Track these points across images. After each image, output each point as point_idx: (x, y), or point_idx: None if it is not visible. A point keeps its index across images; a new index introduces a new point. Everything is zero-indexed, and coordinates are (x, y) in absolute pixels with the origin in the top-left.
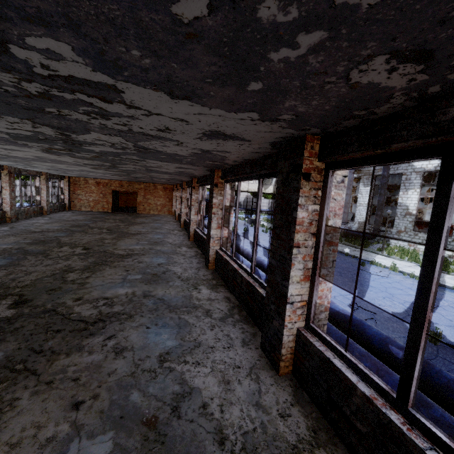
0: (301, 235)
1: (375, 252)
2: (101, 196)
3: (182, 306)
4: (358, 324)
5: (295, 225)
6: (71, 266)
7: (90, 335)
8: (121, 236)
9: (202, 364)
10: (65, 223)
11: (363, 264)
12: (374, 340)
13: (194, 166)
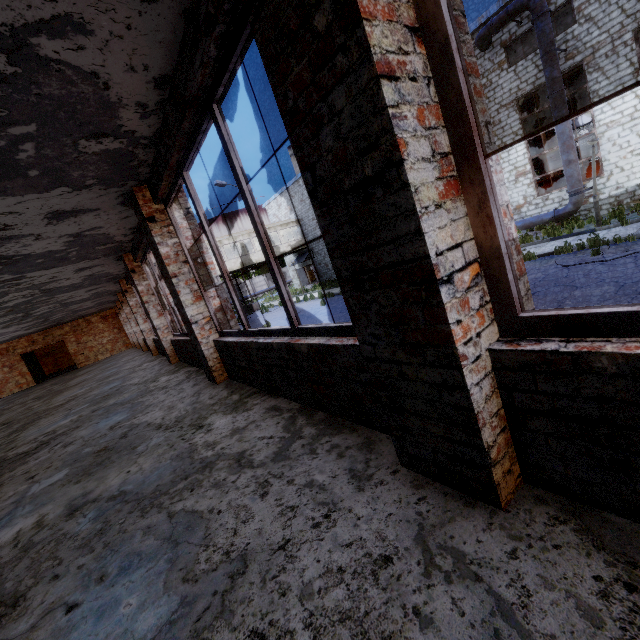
0: (173, 266)
1: None
2: (7, 370)
3: (137, 397)
4: None
5: (164, 261)
6: None
7: (34, 454)
8: (57, 394)
9: (151, 411)
10: None
11: None
12: None
13: (93, 260)
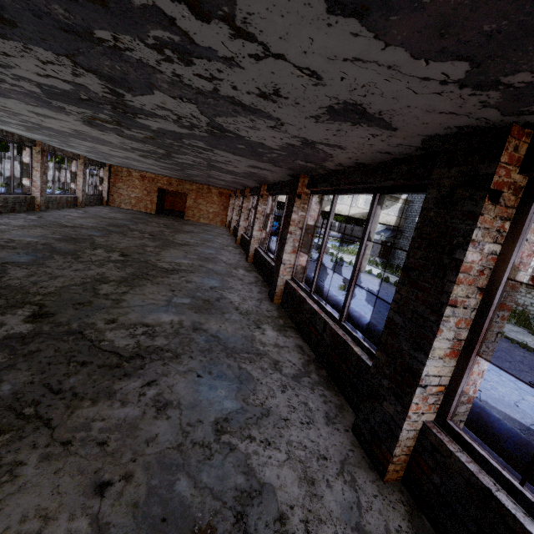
0: (462, 288)
1: None
2: (145, 193)
3: (243, 351)
4: (481, 413)
5: (457, 272)
6: (105, 275)
7: (124, 376)
8: (166, 245)
9: (274, 445)
10: (101, 220)
11: None
12: (507, 441)
13: (274, 166)
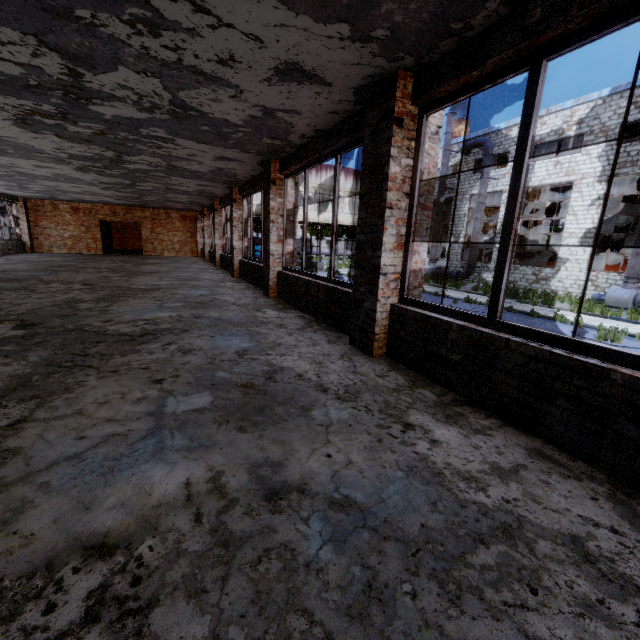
0: (393, 194)
1: (469, 291)
2: (83, 229)
3: (248, 323)
4: None
5: (387, 182)
6: (76, 298)
7: (142, 343)
8: (133, 274)
9: (288, 355)
10: (36, 264)
11: (456, 301)
12: None
13: (242, 152)
